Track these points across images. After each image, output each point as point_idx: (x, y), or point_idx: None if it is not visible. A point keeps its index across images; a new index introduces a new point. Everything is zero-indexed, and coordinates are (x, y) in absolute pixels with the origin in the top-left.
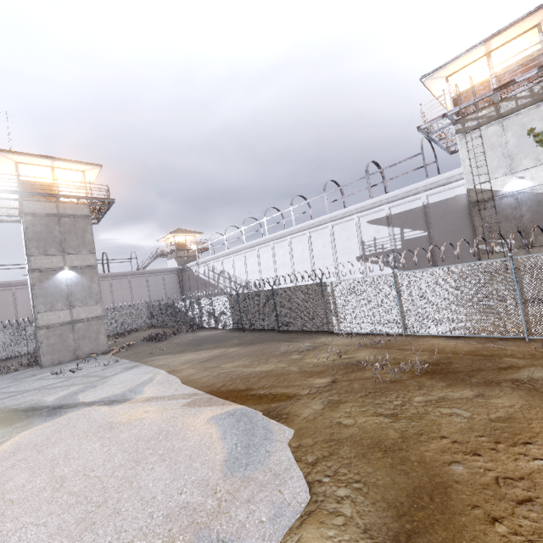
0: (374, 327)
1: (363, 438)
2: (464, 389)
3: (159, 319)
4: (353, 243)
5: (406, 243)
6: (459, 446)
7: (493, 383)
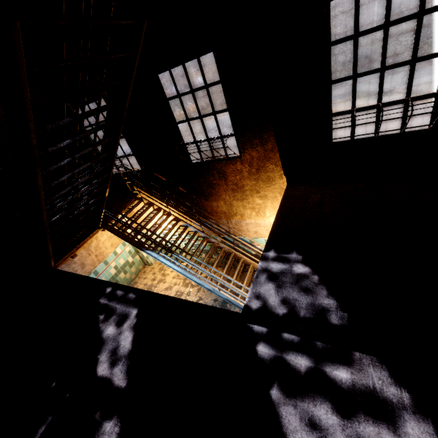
0: None
1: None
2: None
3: None
4: None
5: None
6: None
7: None
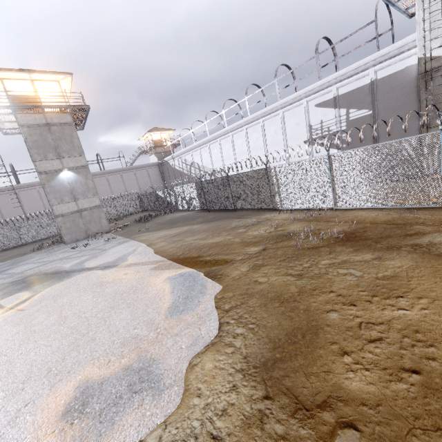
0: (310, 204)
1: (269, 292)
2: (367, 253)
3: (147, 205)
4: (301, 128)
5: (351, 123)
6: (341, 299)
7: (394, 247)
